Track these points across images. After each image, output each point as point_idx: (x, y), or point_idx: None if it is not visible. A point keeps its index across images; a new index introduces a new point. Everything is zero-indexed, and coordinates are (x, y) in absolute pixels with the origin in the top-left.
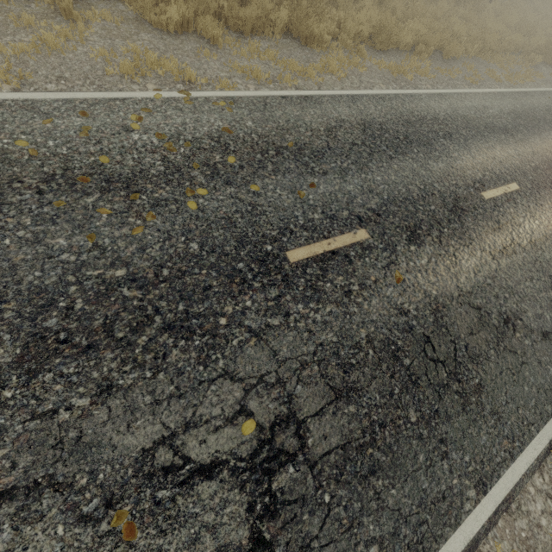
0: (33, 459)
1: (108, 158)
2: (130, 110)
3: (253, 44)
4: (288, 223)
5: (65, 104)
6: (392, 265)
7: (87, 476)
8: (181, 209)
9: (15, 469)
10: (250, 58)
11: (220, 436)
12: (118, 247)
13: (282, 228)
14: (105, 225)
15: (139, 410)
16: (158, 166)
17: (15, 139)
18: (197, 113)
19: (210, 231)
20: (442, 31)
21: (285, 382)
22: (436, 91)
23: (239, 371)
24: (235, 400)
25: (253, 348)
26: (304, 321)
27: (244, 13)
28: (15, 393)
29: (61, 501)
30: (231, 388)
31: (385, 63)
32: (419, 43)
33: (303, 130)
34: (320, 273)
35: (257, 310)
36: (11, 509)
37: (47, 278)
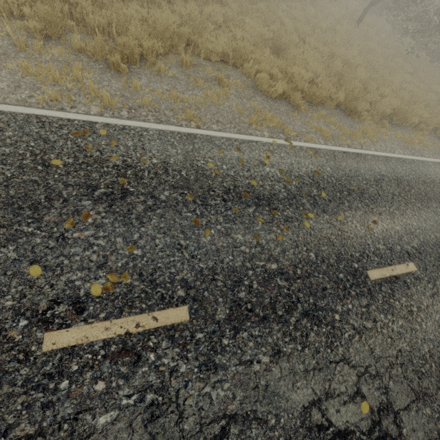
0: (243, 395)
1: (256, 182)
2: (261, 150)
3: (320, 112)
4: (364, 249)
5: (227, 141)
6: (435, 295)
7: (274, 418)
8: (300, 226)
9: (234, 400)
10: (317, 120)
11: (347, 409)
12: (270, 247)
13: (361, 251)
14: (261, 230)
15: (297, 374)
16: (283, 192)
17: (206, 161)
18: (297, 157)
19: (319, 245)
20: (434, 116)
21: (382, 376)
22: (438, 161)
23: (352, 359)
24: (353, 382)
25: (358, 343)
26: (386, 328)
27: (319, 92)
28: (229, 342)
29: (262, 433)
30: (349, 372)
31: (400, 134)
32: (421, 123)
33: (360, 179)
34: (390, 292)
35: (356, 312)
36: (236, 430)
37: (235, 261)
